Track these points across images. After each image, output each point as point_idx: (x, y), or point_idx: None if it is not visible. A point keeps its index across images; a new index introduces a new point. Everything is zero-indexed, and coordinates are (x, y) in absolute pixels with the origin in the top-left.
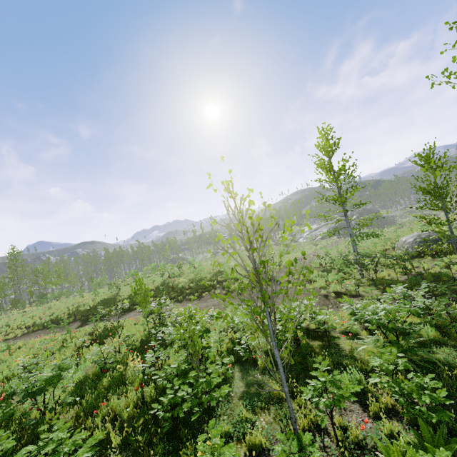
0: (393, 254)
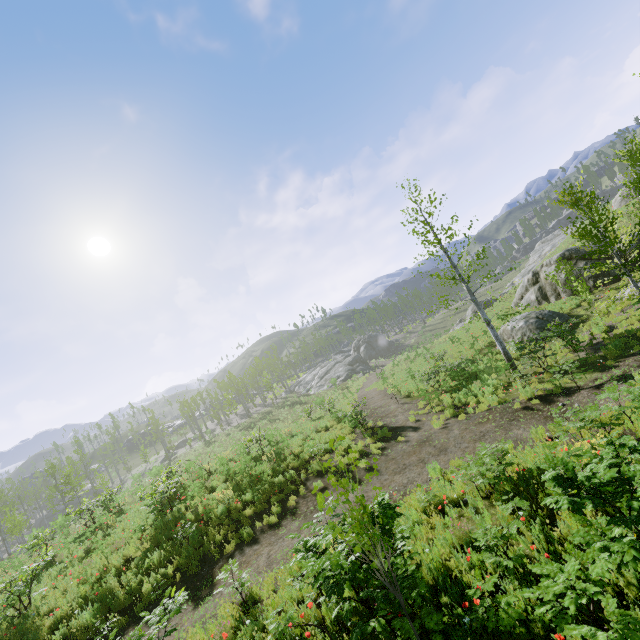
0: None
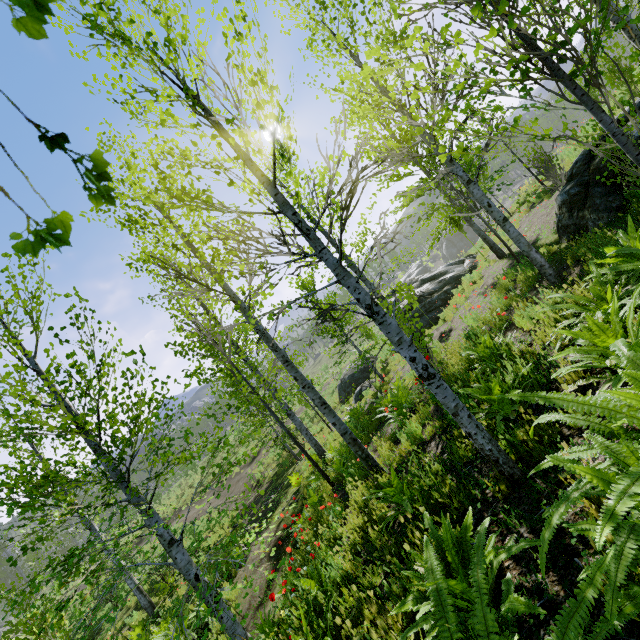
0: (329, 401)
